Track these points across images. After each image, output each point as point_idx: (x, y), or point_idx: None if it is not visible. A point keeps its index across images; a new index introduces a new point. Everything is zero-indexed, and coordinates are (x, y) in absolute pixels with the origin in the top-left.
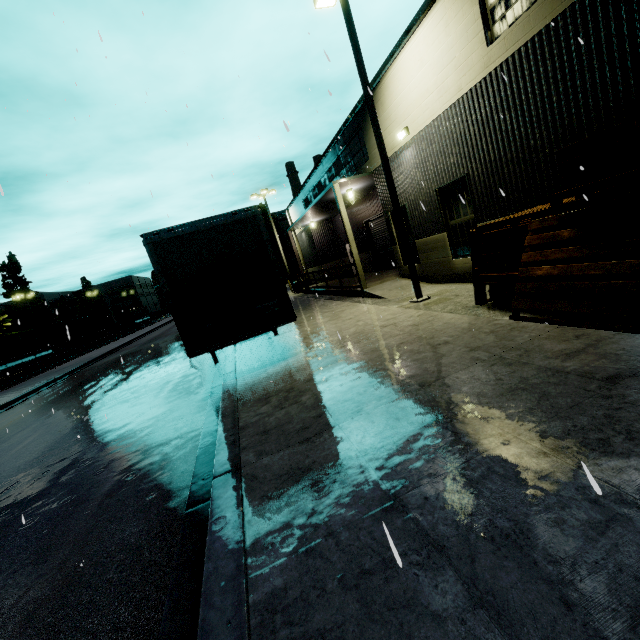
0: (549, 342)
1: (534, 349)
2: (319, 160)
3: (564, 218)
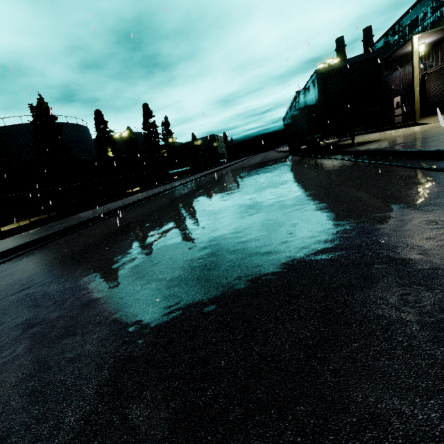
0: None
1: None
2: (394, 23)
3: None
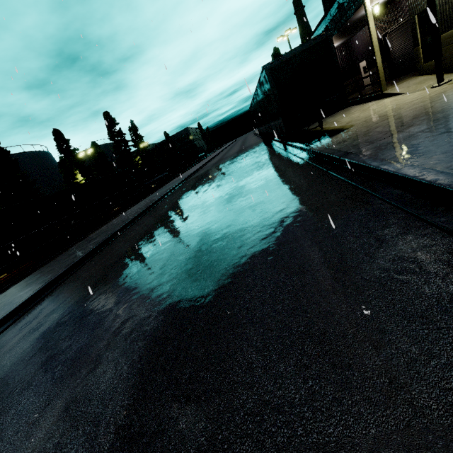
0: None
1: None
2: None
3: None
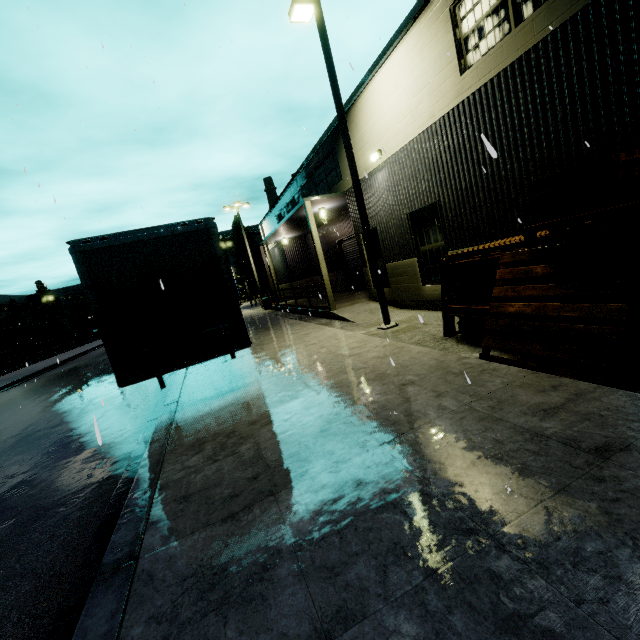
0: (524, 392)
1: (508, 400)
2: (293, 176)
3: (537, 253)
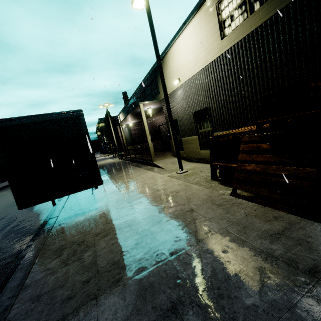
0: (258, 220)
1: (249, 226)
2: (135, 91)
3: (263, 136)
